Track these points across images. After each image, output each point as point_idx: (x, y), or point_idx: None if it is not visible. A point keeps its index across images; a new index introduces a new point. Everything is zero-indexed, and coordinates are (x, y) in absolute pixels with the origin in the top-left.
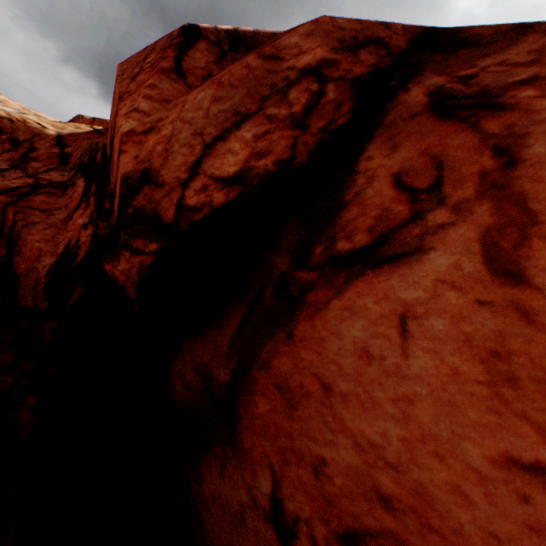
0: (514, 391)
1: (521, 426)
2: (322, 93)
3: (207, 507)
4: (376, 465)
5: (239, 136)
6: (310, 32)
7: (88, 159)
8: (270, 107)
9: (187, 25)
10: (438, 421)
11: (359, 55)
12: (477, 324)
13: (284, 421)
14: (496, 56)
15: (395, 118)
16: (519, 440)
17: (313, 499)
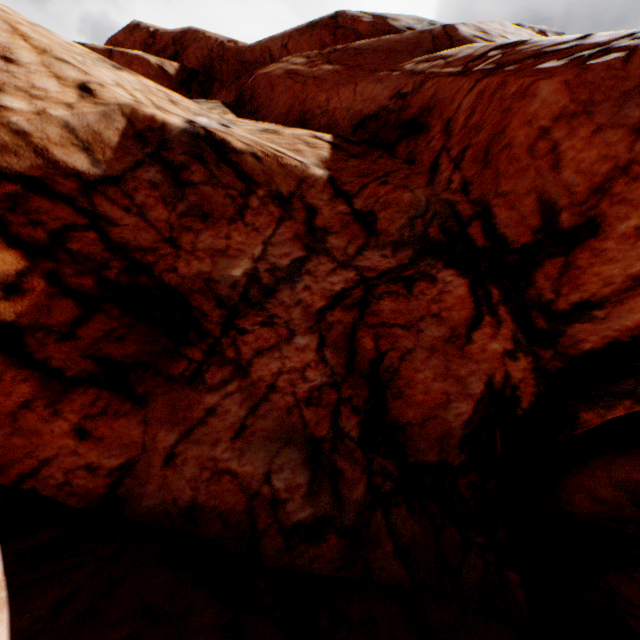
0: None
1: None
2: None
3: None
4: None
5: None
6: None
7: (440, 234)
8: None
9: None
10: None
11: None
12: None
13: None
14: None
15: None
16: None
17: None
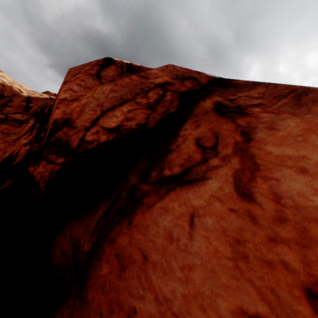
0: (246, 264)
1: (249, 288)
2: (164, 95)
3: None
4: (166, 314)
5: (121, 109)
6: (163, 69)
7: (40, 110)
8: (138, 98)
9: (107, 57)
10: (204, 283)
11: (184, 82)
12: (229, 222)
13: (116, 280)
14: (245, 93)
15: (198, 112)
16: (247, 298)
17: None
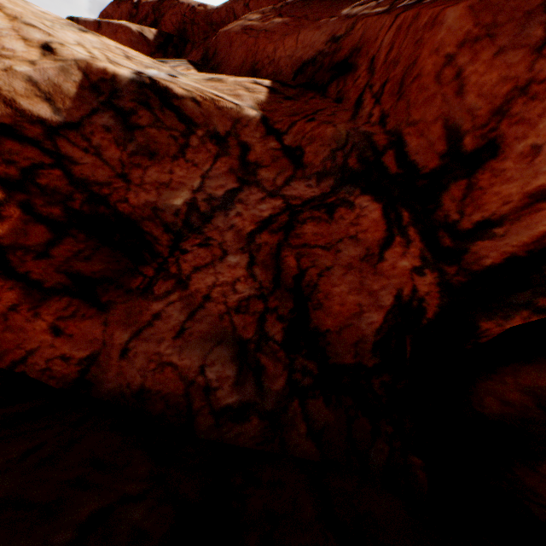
0: None
1: None
2: None
3: None
4: None
5: None
6: None
7: (358, 164)
8: None
9: None
10: None
11: None
12: None
13: None
14: None
15: None
16: None
17: None
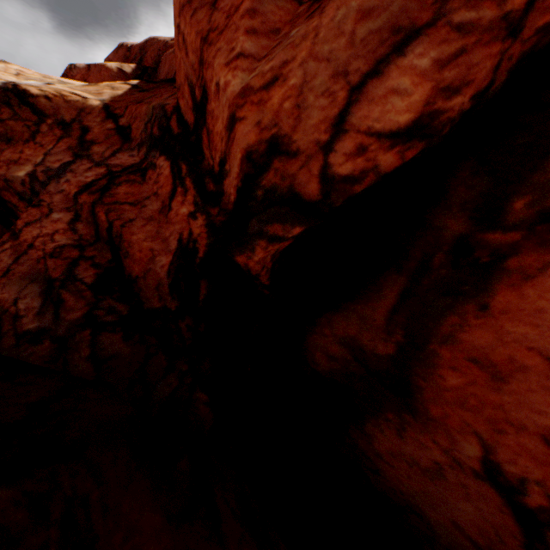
0: None
1: None
2: None
3: (384, 460)
4: None
5: (405, 65)
6: None
7: (158, 131)
8: (457, 10)
9: None
10: None
11: None
12: None
13: (489, 394)
14: None
15: None
16: None
17: (545, 465)
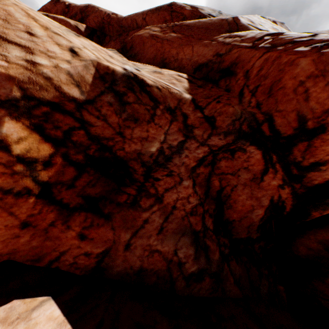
0: None
1: None
2: None
3: None
4: None
5: None
6: None
7: (248, 129)
8: None
9: None
10: None
11: None
12: None
13: None
14: None
15: None
16: None
17: None
